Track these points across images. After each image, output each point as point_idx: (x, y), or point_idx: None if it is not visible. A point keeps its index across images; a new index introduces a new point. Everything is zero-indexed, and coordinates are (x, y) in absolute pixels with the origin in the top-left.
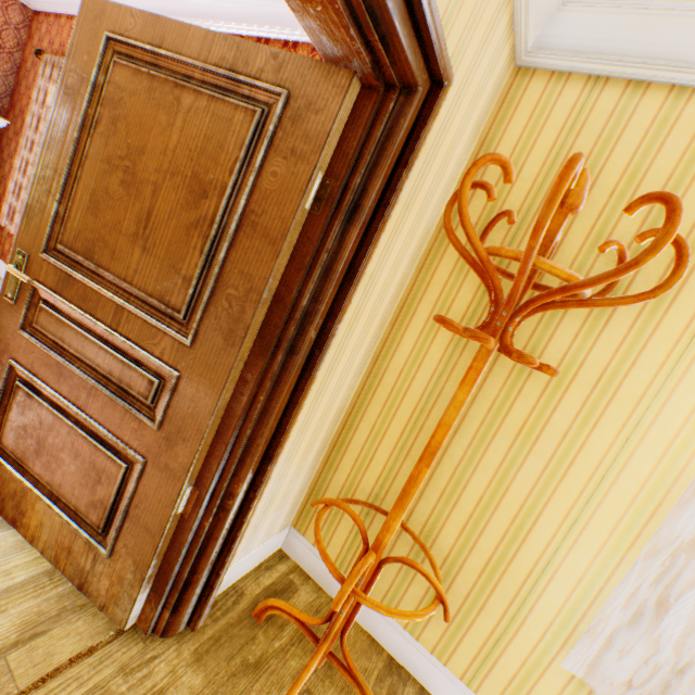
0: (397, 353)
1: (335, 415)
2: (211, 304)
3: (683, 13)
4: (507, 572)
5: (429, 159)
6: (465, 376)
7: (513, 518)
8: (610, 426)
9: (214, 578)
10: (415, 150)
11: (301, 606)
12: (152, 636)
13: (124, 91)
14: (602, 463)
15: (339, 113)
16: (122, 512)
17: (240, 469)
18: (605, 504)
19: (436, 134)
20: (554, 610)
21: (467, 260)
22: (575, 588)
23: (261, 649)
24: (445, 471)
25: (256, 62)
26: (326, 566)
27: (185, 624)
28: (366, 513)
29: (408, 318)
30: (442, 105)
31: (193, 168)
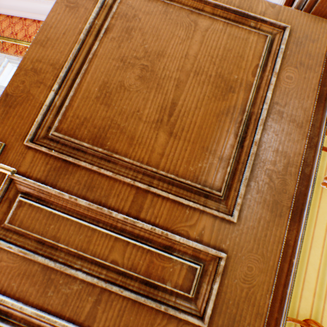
0: None
1: None
2: (249, 179)
3: None
4: None
5: None
6: None
7: None
8: None
9: None
10: None
11: None
12: None
13: (137, 10)
14: None
15: None
16: None
17: None
18: None
19: None
20: None
21: None
22: None
23: None
24: (312, 275)
25: (257, 7)
26: None
27: None
28: None
29: None
30: None
31: (216, 69)
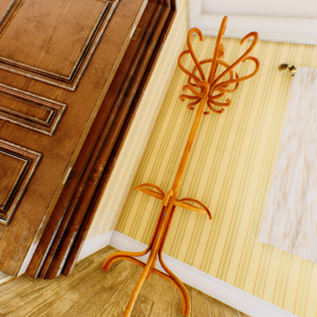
0: (161, 131)
1: (135, 160)
2: (86, 72)
3: (234, 18)
4: (225, 212)
5: (168, 46)
6: (197, 112)
7: (222, 187)
8: (247, 140)
9: (82, 232)
10: (168, 28)
11: (127, 265)
12: (38, 279)
13: None
14: (248, 154)
15: (142, 4)
16: (22, 189)
17: (101, 155)
18: (253, 169)
19: (170, 37)
20: (247, 221)
21: (189, 74)
22: (252, 208)
23: (111, 281)
24: (190, 175)
25: None
26: (152, 195)
27: (60, 272)
28: (155, 207)
29: (163, 117)
30: (175, 18)
31: (76, 21)
